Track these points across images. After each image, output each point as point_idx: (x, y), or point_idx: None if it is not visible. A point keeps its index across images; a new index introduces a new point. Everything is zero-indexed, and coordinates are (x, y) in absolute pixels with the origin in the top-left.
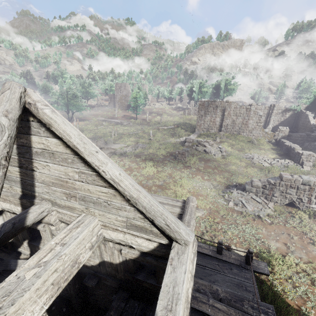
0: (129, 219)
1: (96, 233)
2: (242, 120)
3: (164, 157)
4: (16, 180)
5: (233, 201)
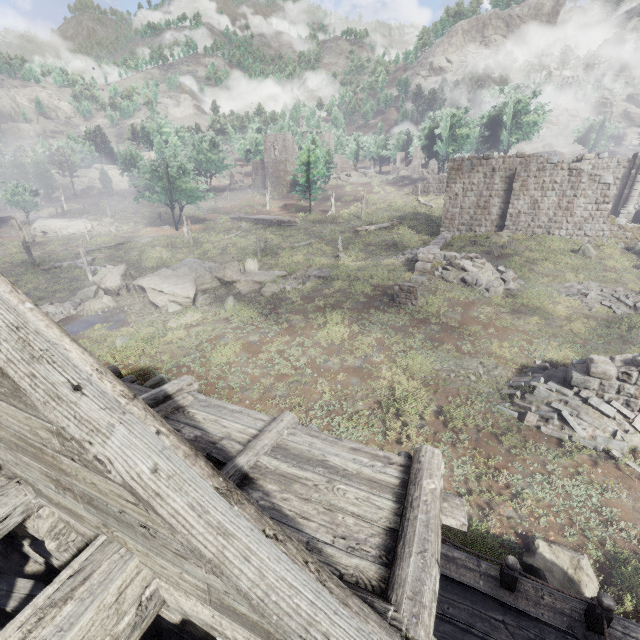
0: (213, 590)
1: (135, 599)
2: (558, 198)
3: (366, 299)
4: None
5: (536, 410)
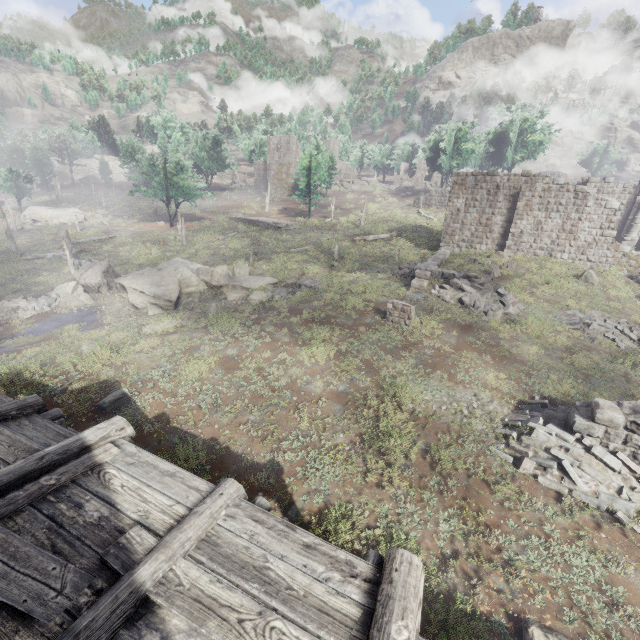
0: None
1: None
2: (562, 221)
3: (357, 315)
4: None
5: (534, 455)
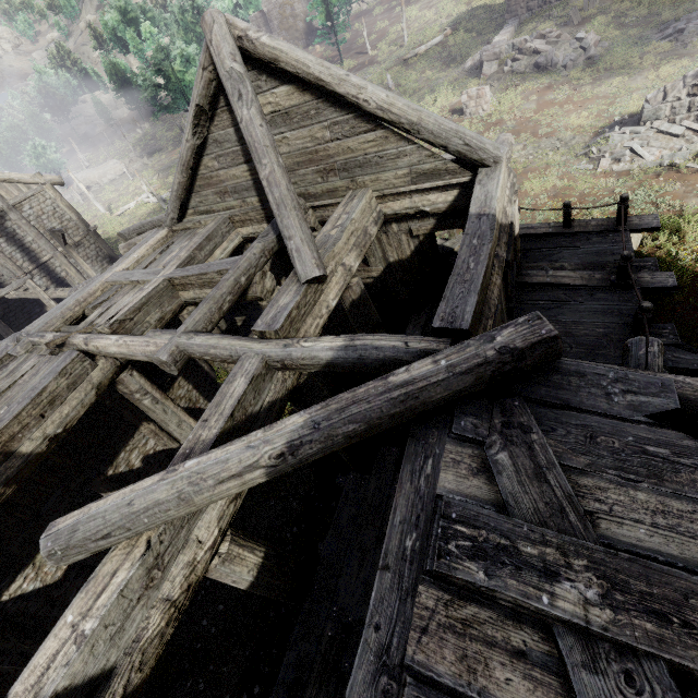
0: (413, 168)
1: (374, 209)
2: None
3: None
4: (248, 186)
5: (610, 156)
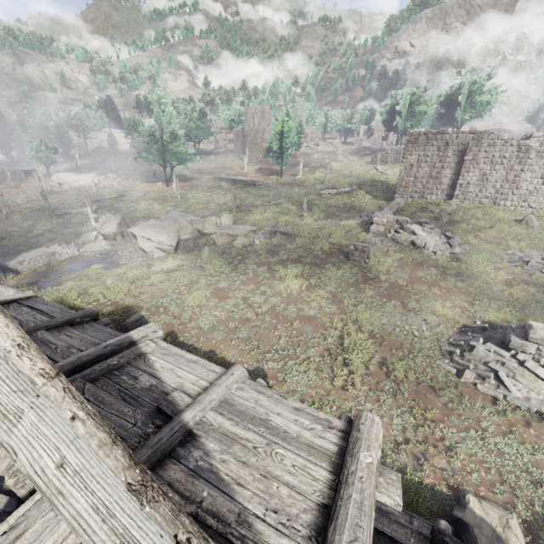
0: None
1: None
2: (506, 172)
3: (324, 255)
4: None
5: (474, 368)
